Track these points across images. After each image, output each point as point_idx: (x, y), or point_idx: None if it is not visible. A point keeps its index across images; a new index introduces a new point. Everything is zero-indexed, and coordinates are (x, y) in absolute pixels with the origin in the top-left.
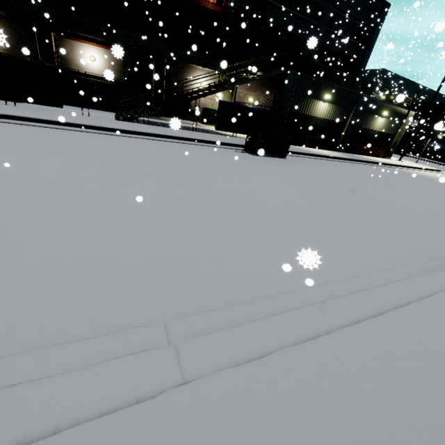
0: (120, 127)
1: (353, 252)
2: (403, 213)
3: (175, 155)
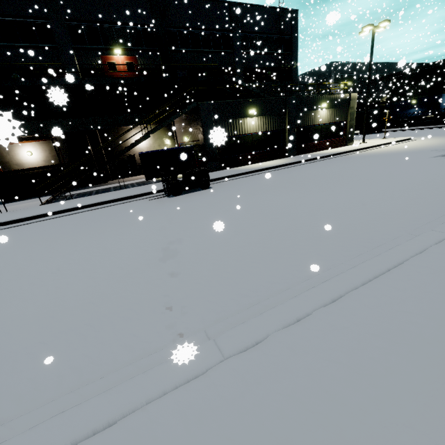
0: (25, 215)
1: (129, 332)
2: (296, 224)
3: (60, 231)
